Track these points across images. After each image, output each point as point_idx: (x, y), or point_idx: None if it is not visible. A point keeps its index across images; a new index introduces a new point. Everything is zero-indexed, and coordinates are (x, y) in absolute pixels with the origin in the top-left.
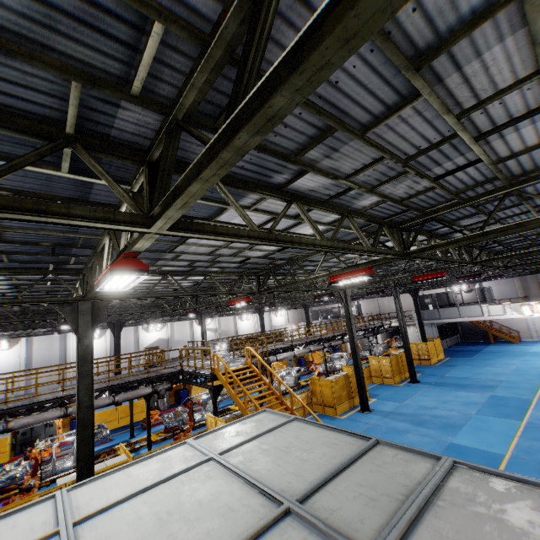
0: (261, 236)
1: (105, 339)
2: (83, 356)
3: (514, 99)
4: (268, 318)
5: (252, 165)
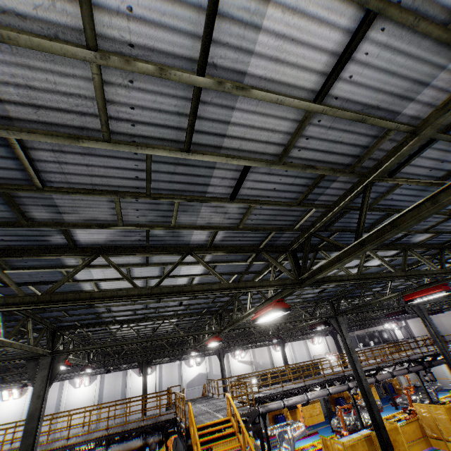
0: (27, 301)
1: (155, 375)
2: (32, 412)
3: (140, 97)
4: (305, 347)
5: (10, 236)
